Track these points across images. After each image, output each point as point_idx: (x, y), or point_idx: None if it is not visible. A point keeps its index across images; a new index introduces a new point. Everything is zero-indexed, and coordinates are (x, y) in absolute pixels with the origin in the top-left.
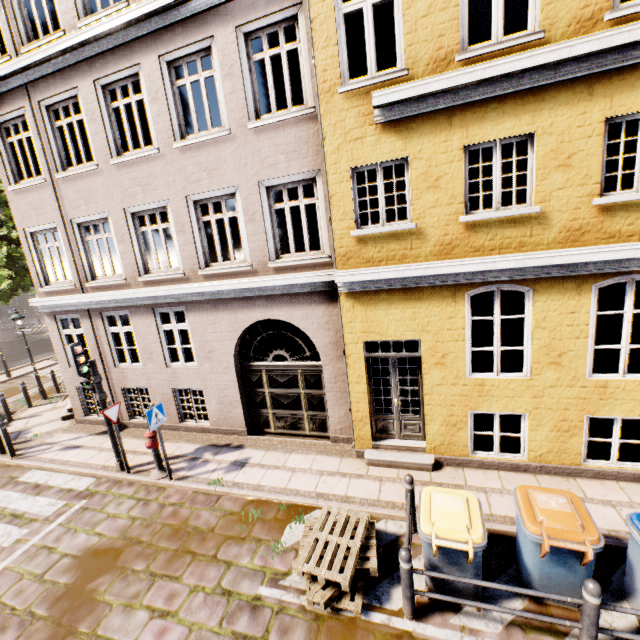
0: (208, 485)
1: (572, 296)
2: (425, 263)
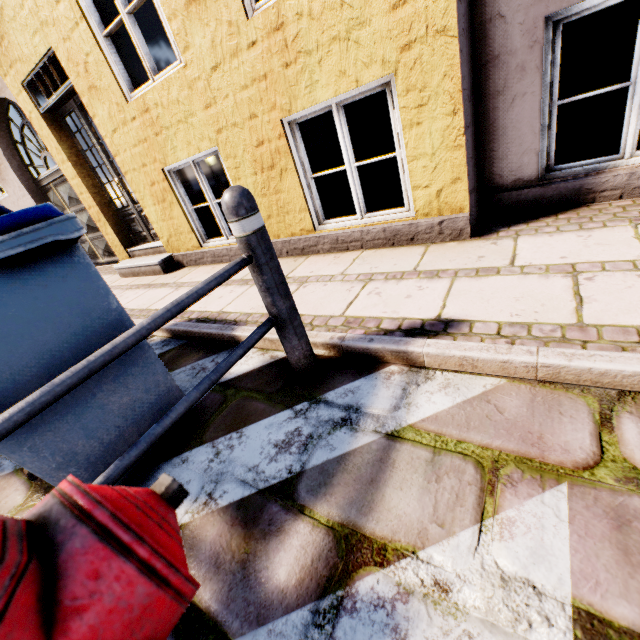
0: None
1: None
2: None
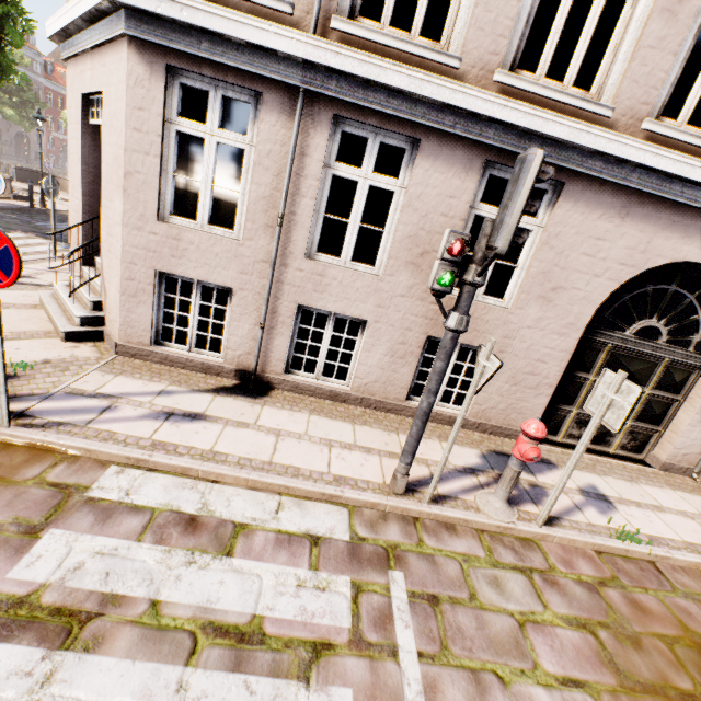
0: (620, 540)
1: None
2: None
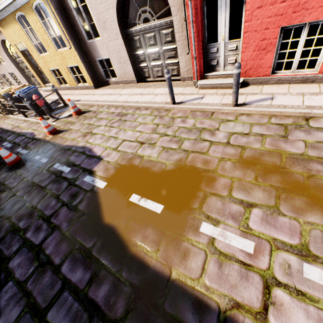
0: None
1: (32, 15)
2: None
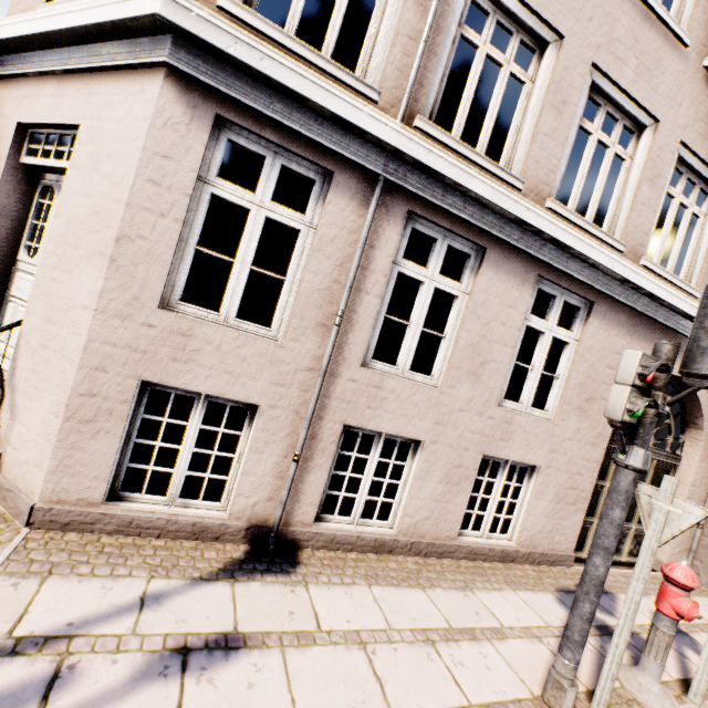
0: None
1: None
2: None
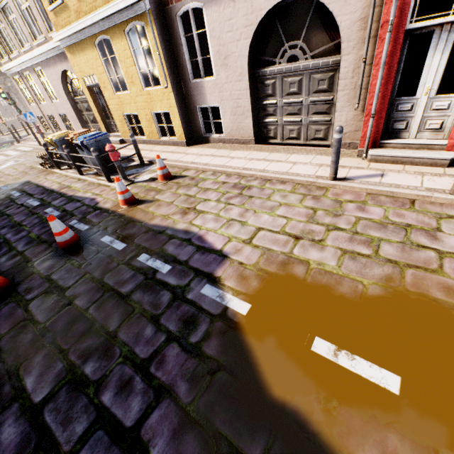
0: None
1: (121, 40)
2: (70, 25)
